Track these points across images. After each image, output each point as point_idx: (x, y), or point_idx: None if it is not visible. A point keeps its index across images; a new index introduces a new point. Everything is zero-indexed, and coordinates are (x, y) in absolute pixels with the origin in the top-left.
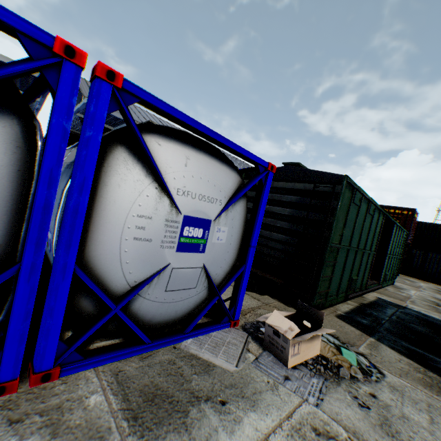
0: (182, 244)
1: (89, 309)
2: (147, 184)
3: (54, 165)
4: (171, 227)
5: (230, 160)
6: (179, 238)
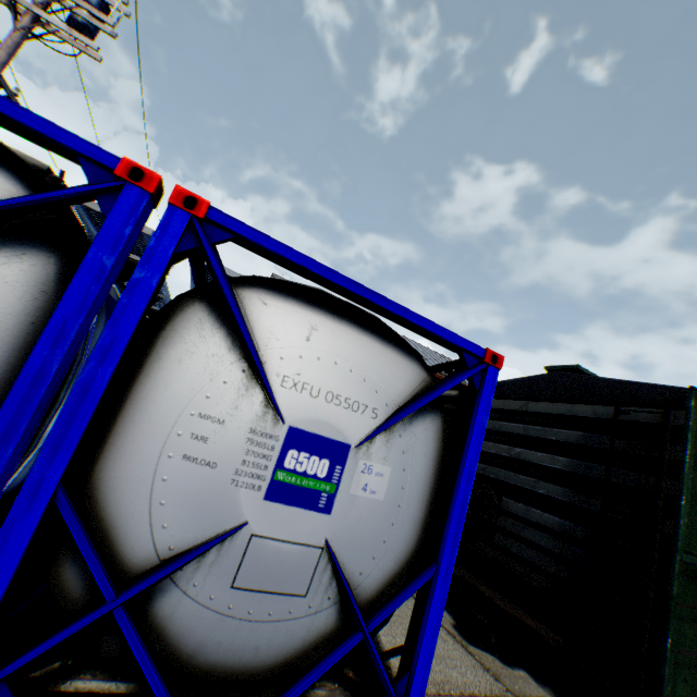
0: (281, 485)
1: (74, 590)
2: (228, 362)
3: (73, 315)
4: (259, 444)
5: (406, 341)
6: (274, 471)
